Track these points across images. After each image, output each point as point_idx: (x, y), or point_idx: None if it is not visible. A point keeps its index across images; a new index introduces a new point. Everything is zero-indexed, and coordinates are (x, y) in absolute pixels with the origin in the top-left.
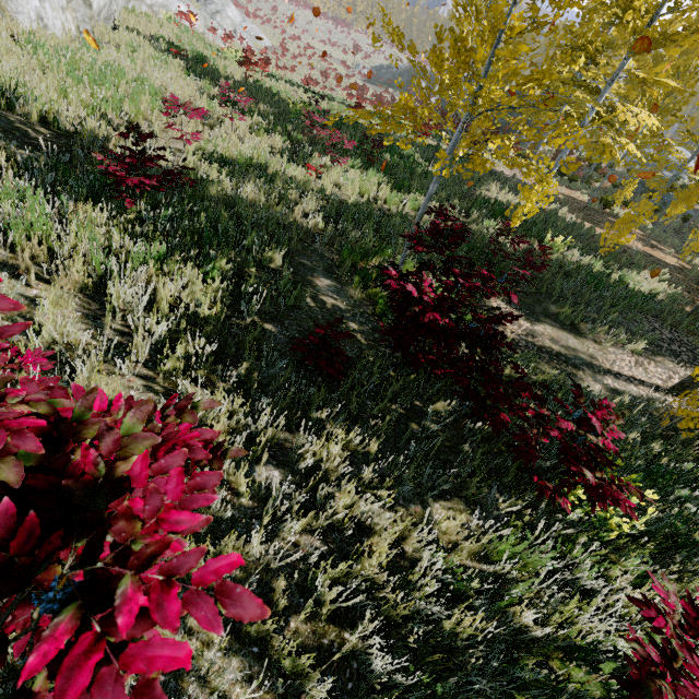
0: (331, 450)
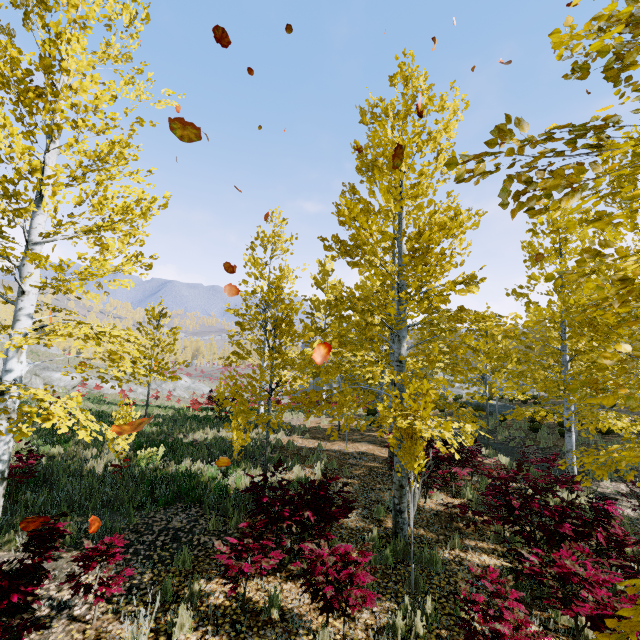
0: None
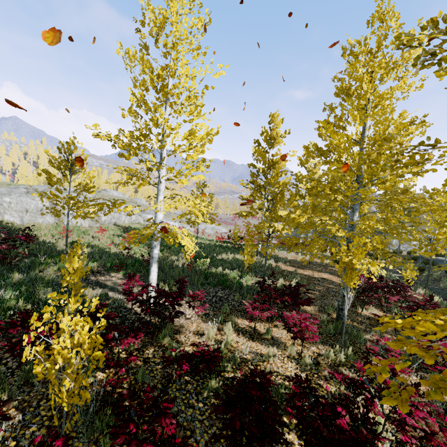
0: None
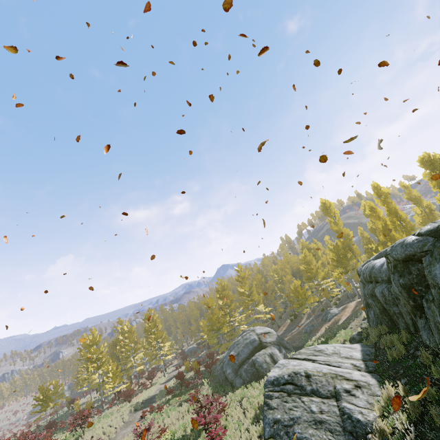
0: None
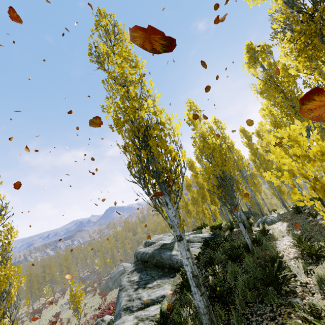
0: None
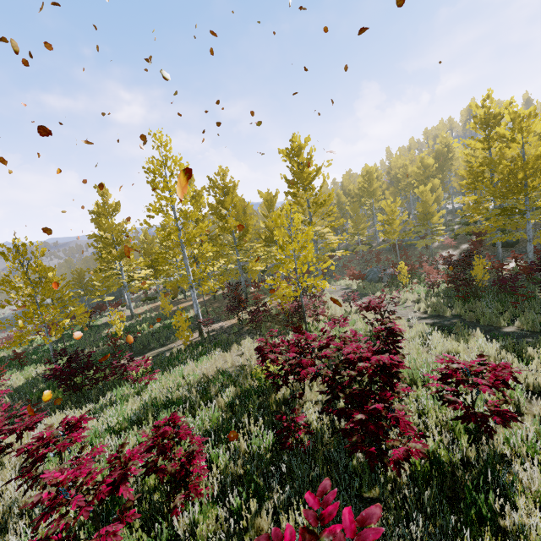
0: (53, 419)
